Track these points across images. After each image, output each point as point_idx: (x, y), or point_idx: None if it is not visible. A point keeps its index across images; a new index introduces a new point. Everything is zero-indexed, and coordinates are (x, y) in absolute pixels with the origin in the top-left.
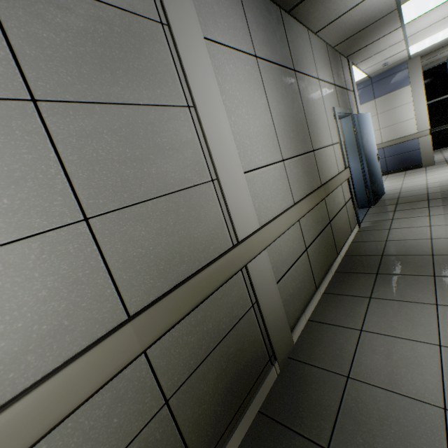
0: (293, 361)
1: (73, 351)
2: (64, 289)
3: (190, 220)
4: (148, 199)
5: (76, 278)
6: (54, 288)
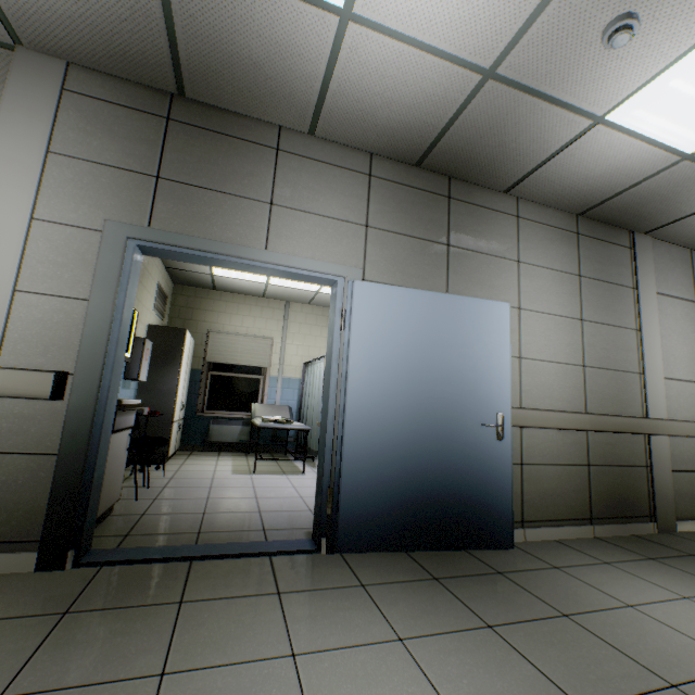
0: (672, 534)
1: (568, 411)
2: (571, 387)
3: (621, 388)
4: (605, 368)
5: (575, 386)
6: (569, 385)
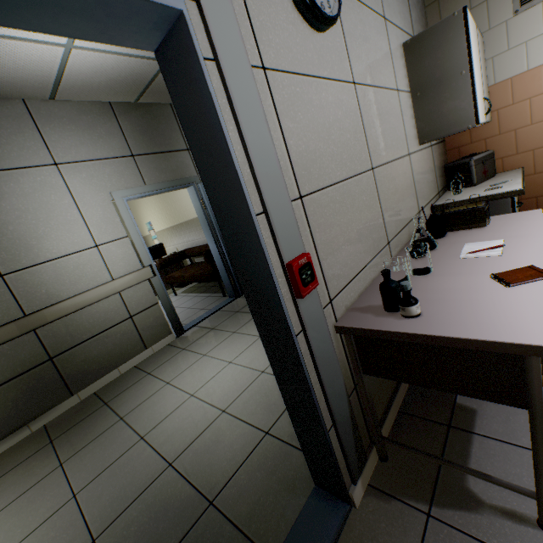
0: None
1: None
2: None
3: None
4: None
5: None
6: None
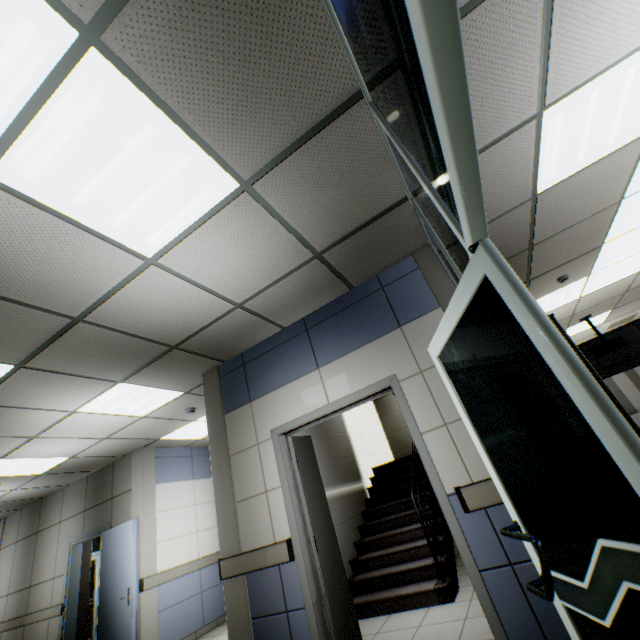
0: None
1: None
2: None
3: None
4: None
5: None
6: None
